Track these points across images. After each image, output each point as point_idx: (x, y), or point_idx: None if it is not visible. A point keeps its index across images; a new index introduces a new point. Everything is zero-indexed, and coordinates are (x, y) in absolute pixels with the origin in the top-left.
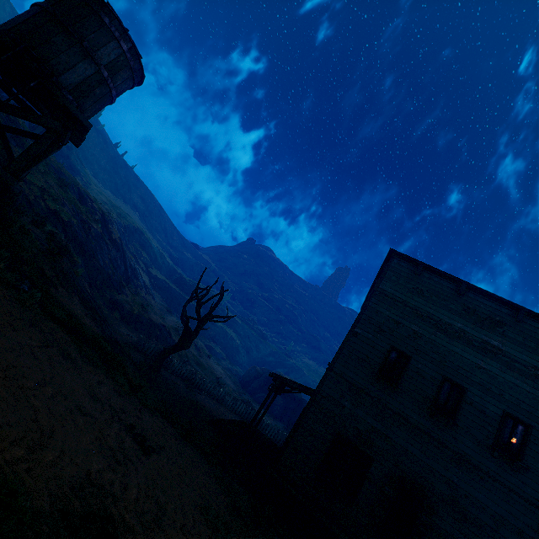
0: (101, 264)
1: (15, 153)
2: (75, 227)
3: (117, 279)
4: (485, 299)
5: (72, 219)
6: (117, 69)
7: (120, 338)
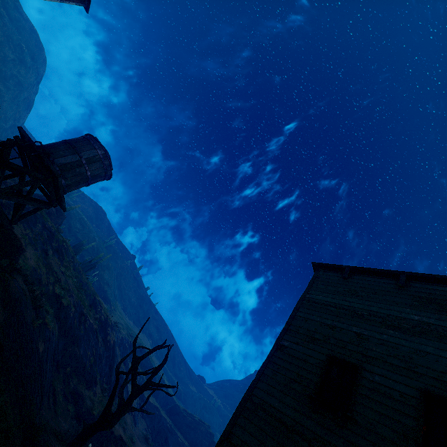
0: (81, 352)
1: (53, 260)
2: (70, 313)
3: (92, 372)
4: (438, 285)
5: (71, 306)
6: (93, 161)
7: (54, 424)
